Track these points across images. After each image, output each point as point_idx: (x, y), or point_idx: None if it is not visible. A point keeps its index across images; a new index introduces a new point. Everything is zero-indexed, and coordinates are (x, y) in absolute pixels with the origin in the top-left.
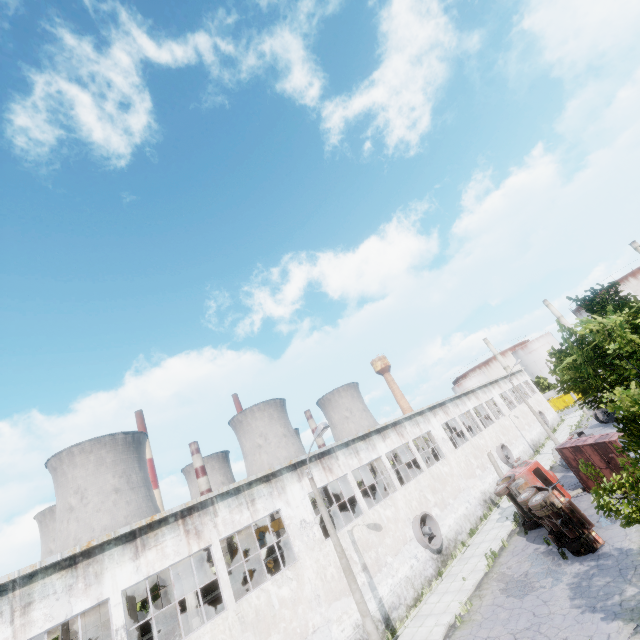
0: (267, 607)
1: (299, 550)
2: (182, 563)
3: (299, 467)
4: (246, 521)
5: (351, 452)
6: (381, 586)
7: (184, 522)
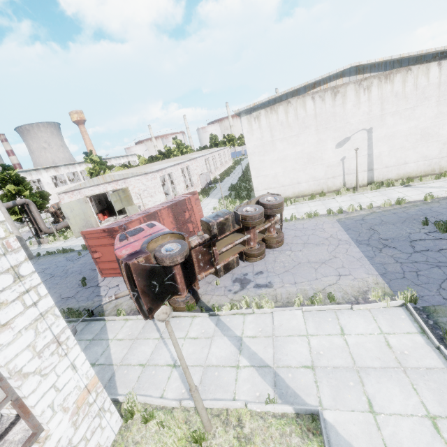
0: None
1: None
2: None
3: None
4: None
5: None
6: None
7: None
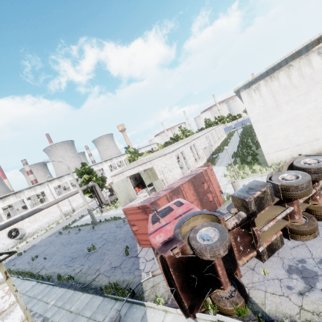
0: None
1: (49, 199)
2: (17, 203)
3: (51, 181)
4: (33, 194)
5: (70, 176)
6: (73, 204)
7: (15, 195)
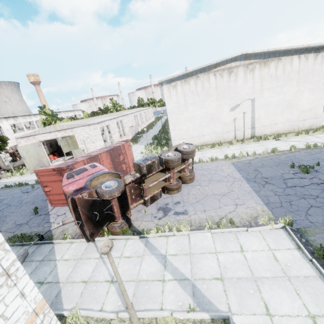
0: None
1: None
2: None
3: None
4: None
5: None
6: None
7: None
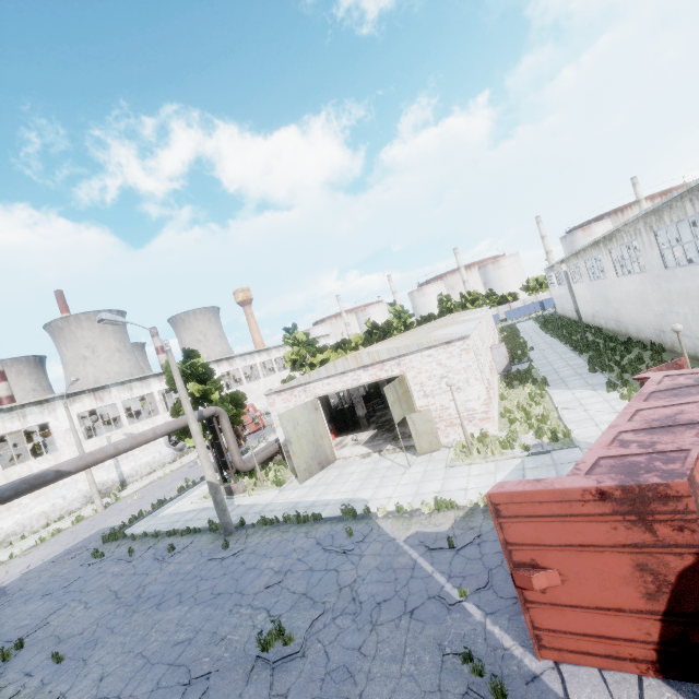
0: (29, 473)
1: (61, 445)
2: None
3: (72, 397)
4: (17, 428)
5: (125, 389)
6: (125, 466)
7: None
